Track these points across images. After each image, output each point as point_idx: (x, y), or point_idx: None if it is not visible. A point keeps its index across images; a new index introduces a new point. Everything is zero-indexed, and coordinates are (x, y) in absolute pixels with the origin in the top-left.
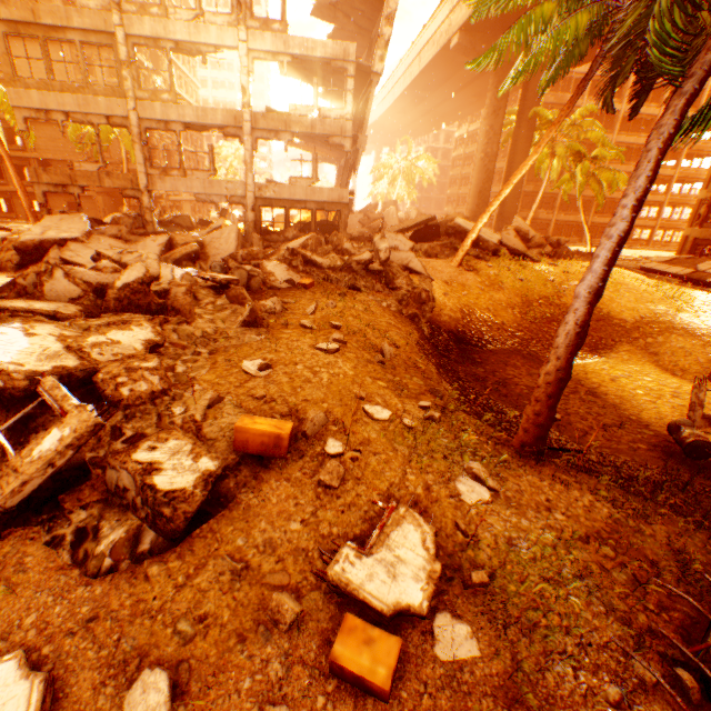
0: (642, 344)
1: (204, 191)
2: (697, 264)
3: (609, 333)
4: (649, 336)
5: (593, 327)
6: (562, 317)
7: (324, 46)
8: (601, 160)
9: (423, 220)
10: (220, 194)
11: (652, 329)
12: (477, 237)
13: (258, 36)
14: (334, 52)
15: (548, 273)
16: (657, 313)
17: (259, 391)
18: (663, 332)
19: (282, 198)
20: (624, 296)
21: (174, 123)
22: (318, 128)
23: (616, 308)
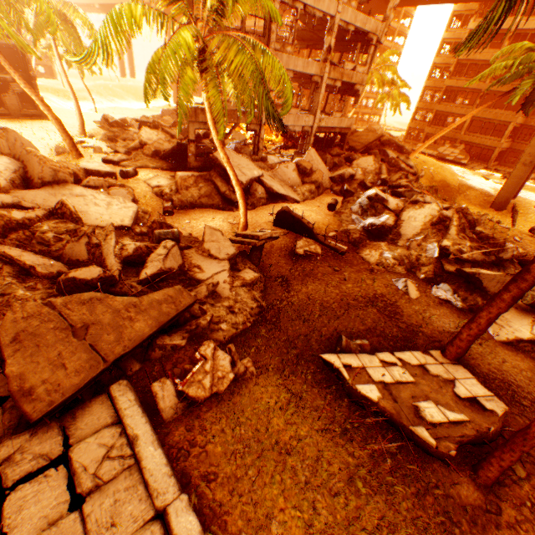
0: (463, 196)
1: (293, 124)
2: (437, 149)
3: (452, 193)
4: (464, 192)
5: (447, 190)
6: (438, 187)
7: (370, 23)
8: (400, 88)
9: (379, 137)
10: (300, 126)
11: (463, 189)
12: (401, 147)
13: (345, 9)
14: (372, 28)
15: (421, 164)
16: (461, 181)
17: (532, 247)
18: (467, 190)
19: (327, 126)
20: (447, 173)
21: (289, 71)
22: (353, 79)
23: (449, 180)
